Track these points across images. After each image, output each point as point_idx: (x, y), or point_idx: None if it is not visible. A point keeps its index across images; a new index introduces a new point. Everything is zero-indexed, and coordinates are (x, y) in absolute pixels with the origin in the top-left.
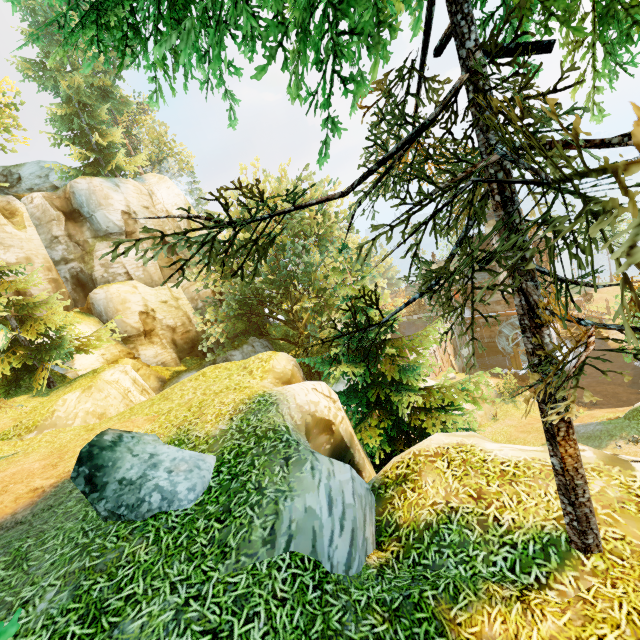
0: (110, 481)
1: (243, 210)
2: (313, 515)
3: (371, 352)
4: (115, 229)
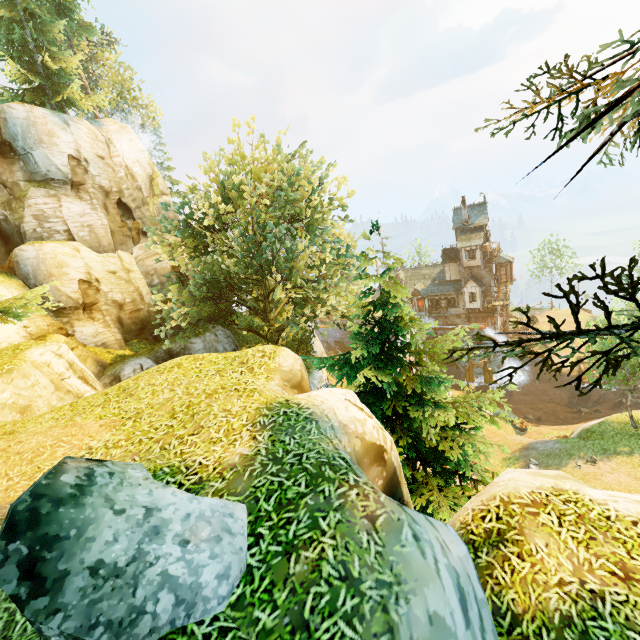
0: (72, 569)
1: (224, 179)
2: (444, 629)
3: (394, 357)
4: (58, 175)
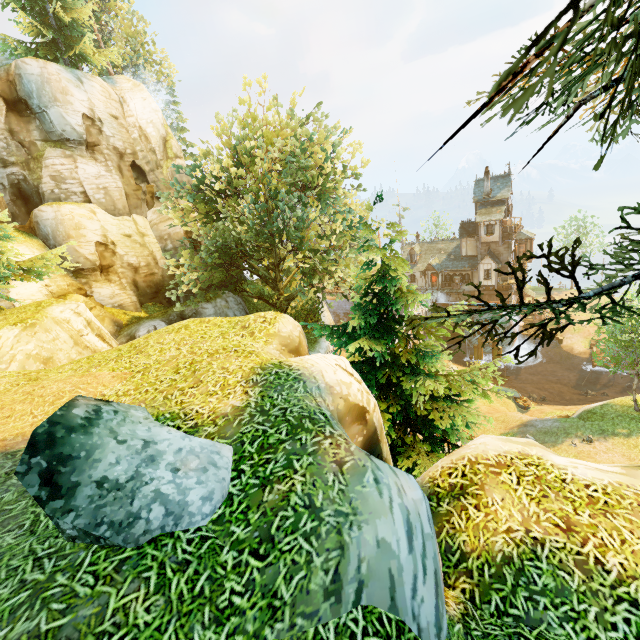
0: (82, 482)
1: (237, 143)
2: (389, 552)
3: (390, 328)
4: (73, 135)
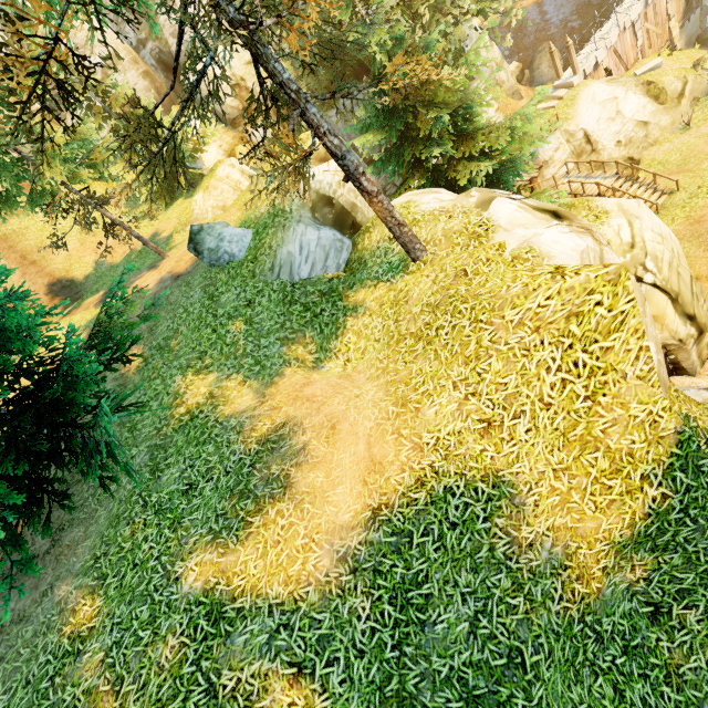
0: (204, 250)
1: None
2: (292, 257)
3: (396, 109)
4: None
